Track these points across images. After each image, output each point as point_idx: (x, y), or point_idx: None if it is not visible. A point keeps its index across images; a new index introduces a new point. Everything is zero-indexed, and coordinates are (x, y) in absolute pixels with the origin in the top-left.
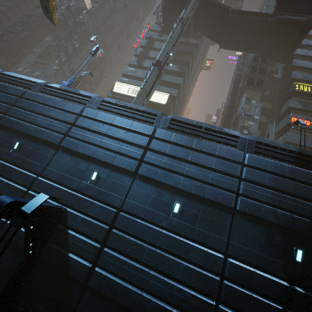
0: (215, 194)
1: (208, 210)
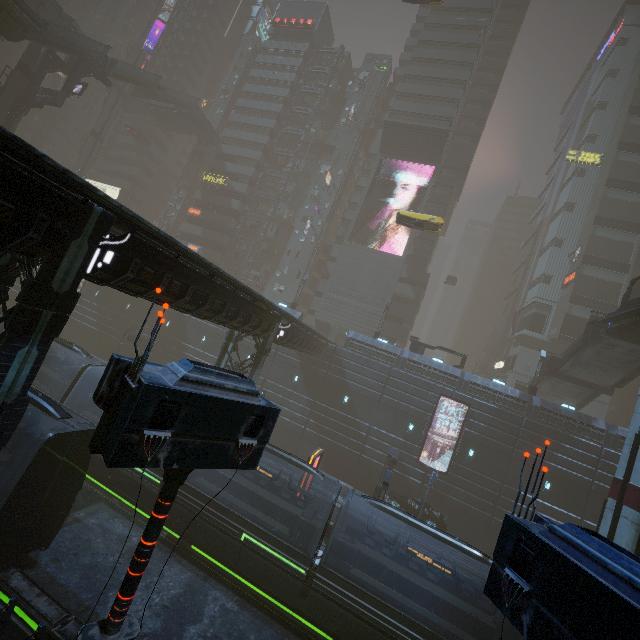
0: None
1: None
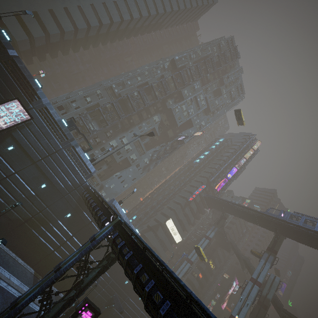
0: None
1: None
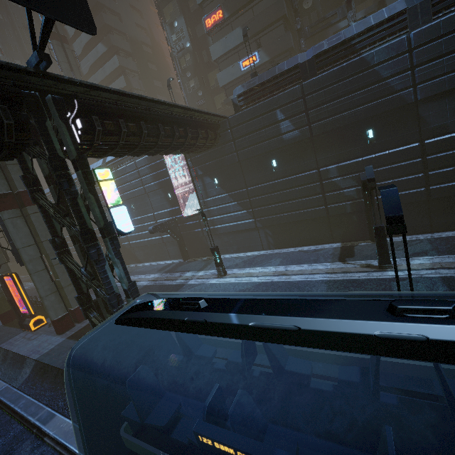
0: (138, 192)
1: (141, 200)
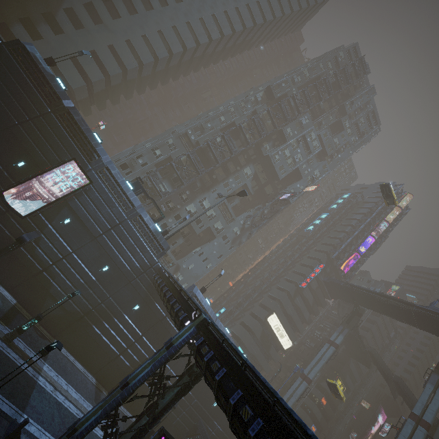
0: None
1: None
